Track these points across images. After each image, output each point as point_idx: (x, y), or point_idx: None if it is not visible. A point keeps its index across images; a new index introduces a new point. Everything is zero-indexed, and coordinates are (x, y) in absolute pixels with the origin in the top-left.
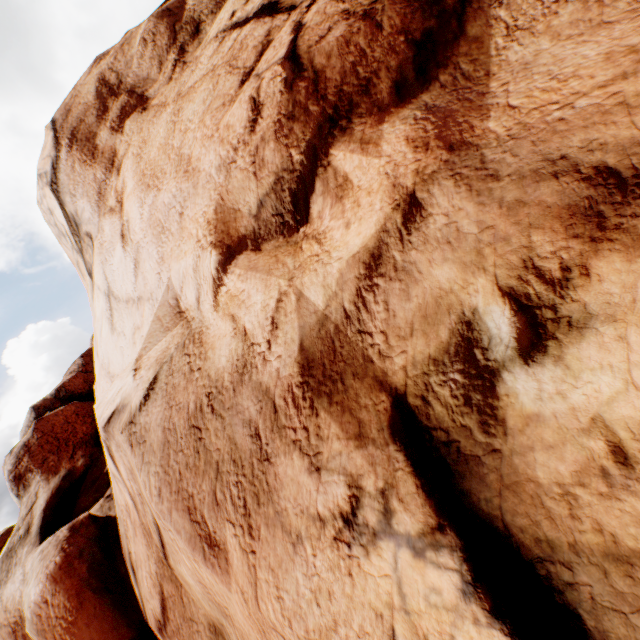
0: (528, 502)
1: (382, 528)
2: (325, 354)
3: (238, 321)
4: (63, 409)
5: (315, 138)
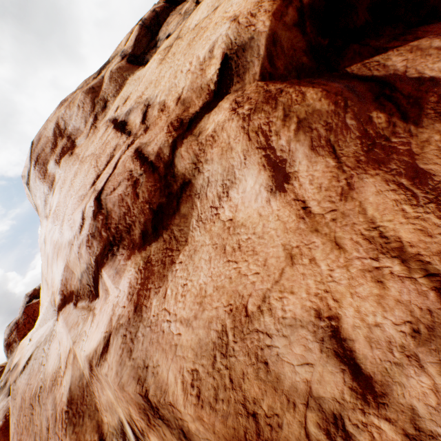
0: None
1: None
2: (79, 397)
3: (60, 346)
4: None
5: (100, 255)
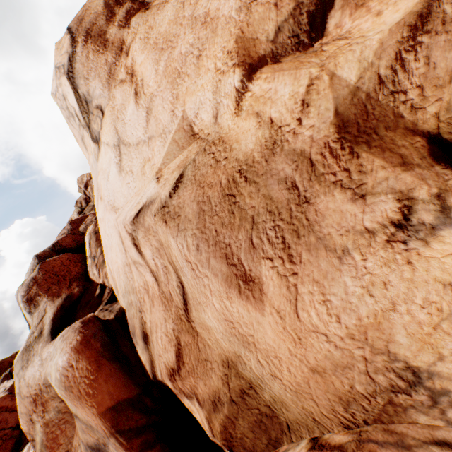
0: None
1: (441, 222)
2: (358, 116)
3: (263, 116)
4: (59, 257)
5: None
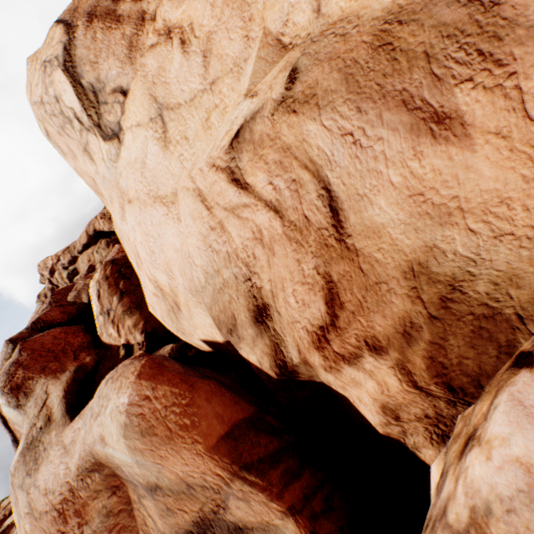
0: None
1: None
2: None
3: None
4: (48, 332)
5: None
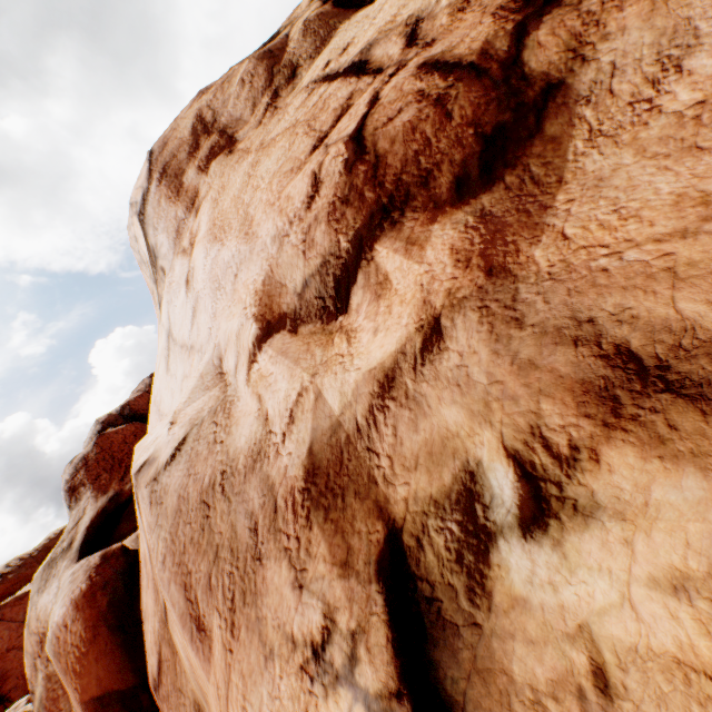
0: (495, 697)
1: (345, 673)
2: (332, 463)
3: (263, 403)
4: (124, 428)
5: (364, 228)
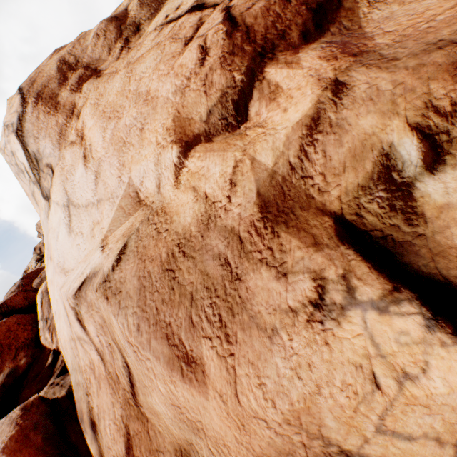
0: (455, 260)
1: (348, 302)
2: (277, 196)
3: (199, 190)
4: (5, 320)
5: (251, 64)
